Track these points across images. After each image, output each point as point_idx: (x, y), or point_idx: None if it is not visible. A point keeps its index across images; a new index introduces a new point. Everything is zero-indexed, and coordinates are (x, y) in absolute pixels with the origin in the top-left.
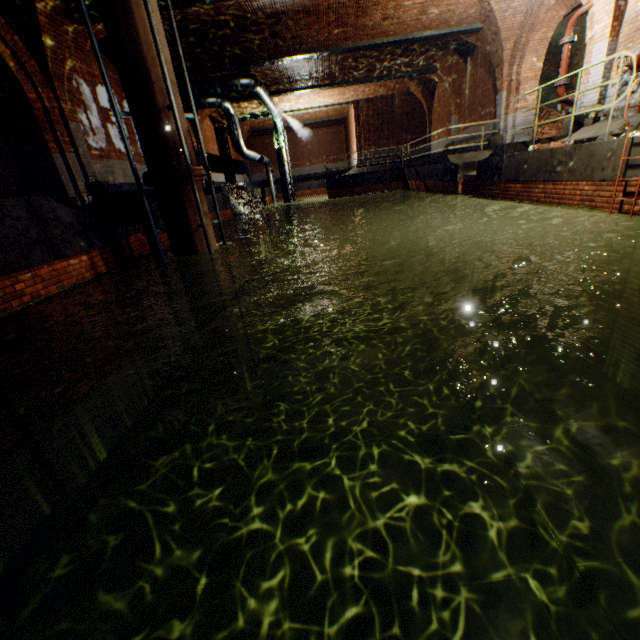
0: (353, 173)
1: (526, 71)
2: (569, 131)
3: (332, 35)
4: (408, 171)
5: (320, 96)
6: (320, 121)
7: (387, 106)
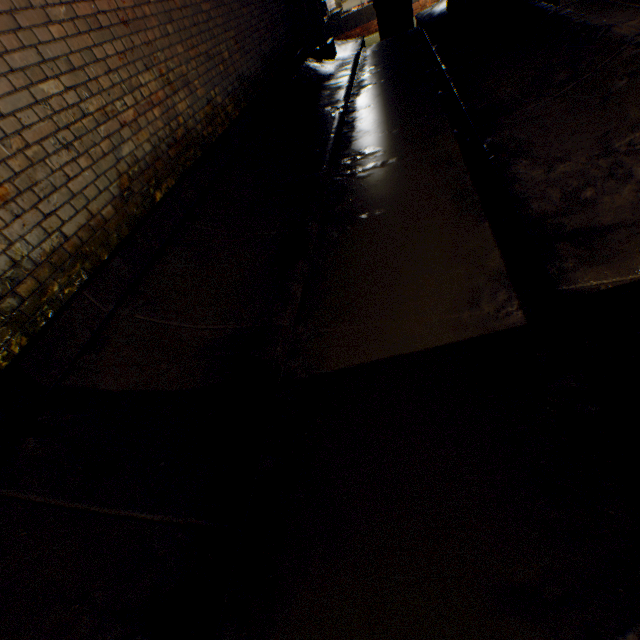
0: None
1: None
2: None
3: None
4: None
5: None
6: None
7: None
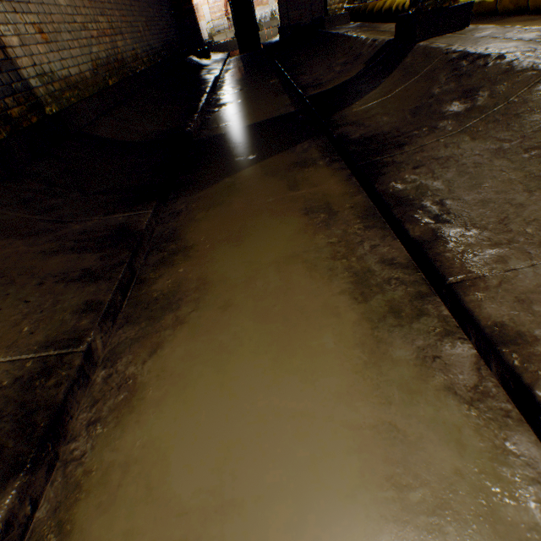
0: None
1: None
2: None
3: None
4: None
5: None
6: None
7: None
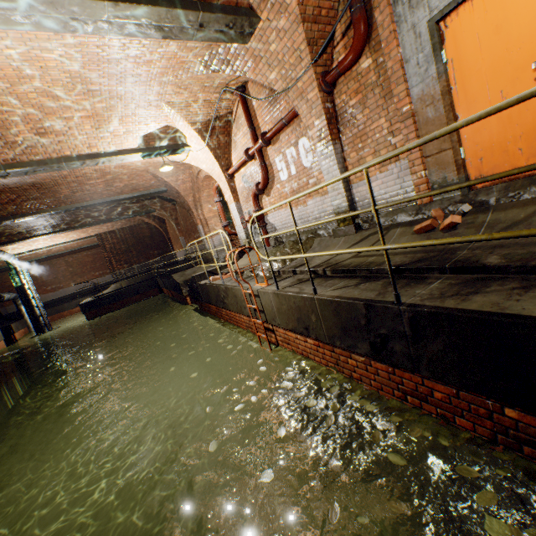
0: (111, 290)
1: (208, 213)
2: (220, 274)
3: (23, 206)
4: (159, 280)
5: (57, 236)
6: (73, 250)
7: (129, 233)
